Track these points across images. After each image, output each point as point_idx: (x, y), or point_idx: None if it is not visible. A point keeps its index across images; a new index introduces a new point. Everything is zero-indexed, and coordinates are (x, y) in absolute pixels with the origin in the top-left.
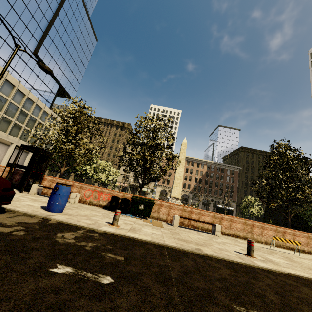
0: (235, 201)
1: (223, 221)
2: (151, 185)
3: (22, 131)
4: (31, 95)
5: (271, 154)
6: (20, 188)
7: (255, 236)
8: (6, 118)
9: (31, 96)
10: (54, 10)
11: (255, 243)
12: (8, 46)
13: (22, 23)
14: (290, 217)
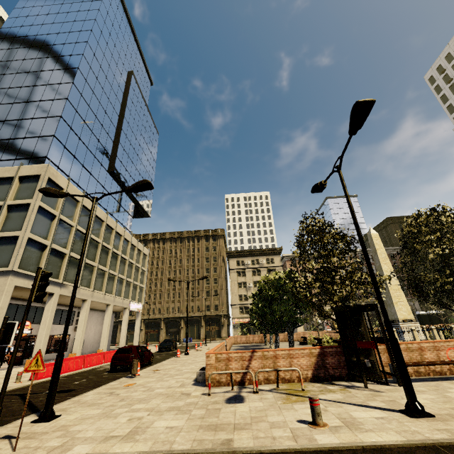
0: (415, 298)
1: None
2: None
3: (116, 282)
4: (118, 227)
5: None
6: (359, 379)
7: None
8: (100, 270)
9: (119, 229)
10: (118, 112)
11: None
12: (85, 171)
13: (94, 138)
14: None
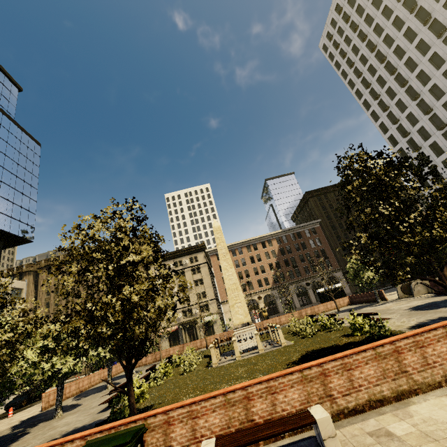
0: (338, 269)
1: (328, 379)
2: (213, 308)
3: None
4: None
5: (345, 181)
6: None
7: (416, 377)
8: None
9: None
10: None
11: (430, 403)
12: None
13: None
14: (445, 277)
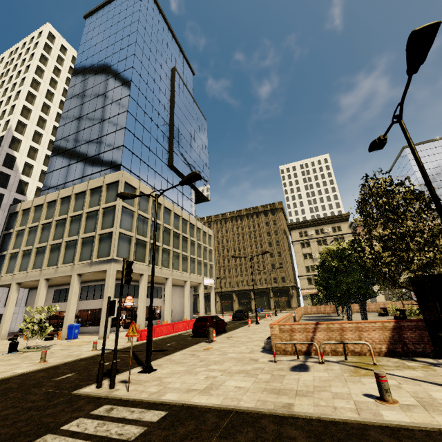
0: None
1: None
2: None
3: (189, 261)
4: (184, 214)
5: None
6: None
7: None
8: (175, 252)
9: (184, 215)
10: (168, 110)
11: None
12: (151, 170)
13: (153, 139)
14: None
